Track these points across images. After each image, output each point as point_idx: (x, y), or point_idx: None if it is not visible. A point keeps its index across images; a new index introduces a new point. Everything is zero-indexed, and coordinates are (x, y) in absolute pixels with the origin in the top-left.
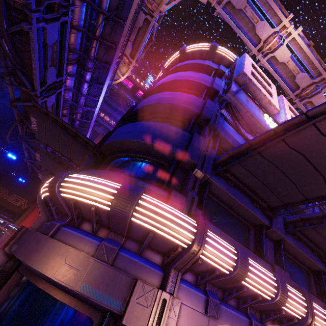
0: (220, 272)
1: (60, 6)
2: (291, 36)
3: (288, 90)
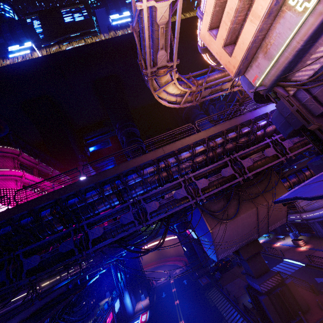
0: None
1: (233, 159)
2: None
3: None
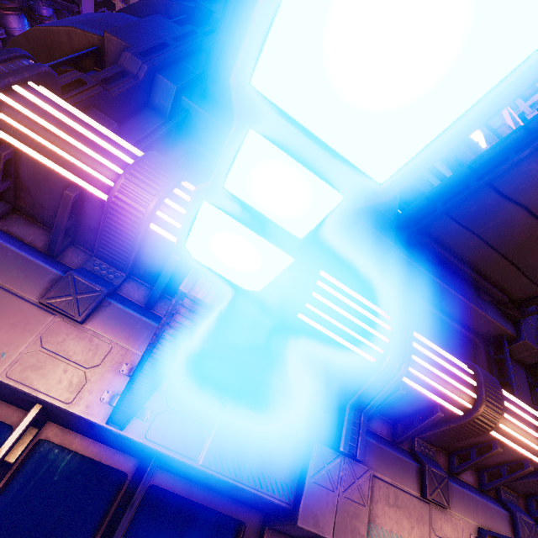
0: (95, 204)
1: None
2: None
3: None
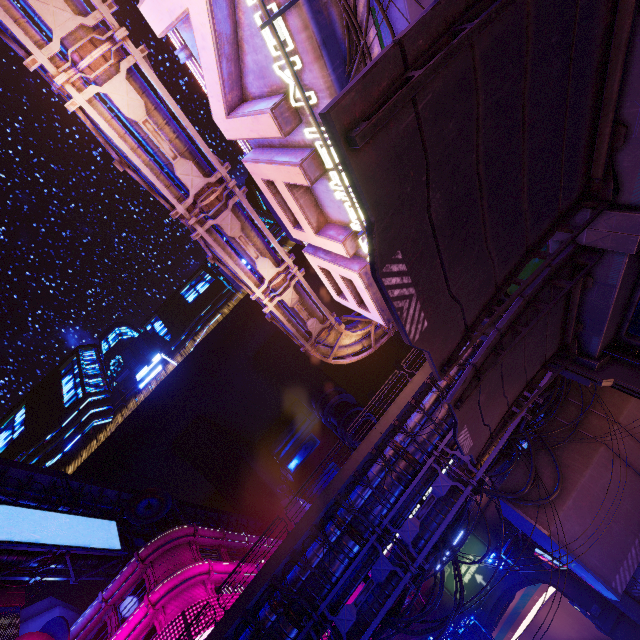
0: None
1: None
2: (262, 290)
3: (248, 208)
